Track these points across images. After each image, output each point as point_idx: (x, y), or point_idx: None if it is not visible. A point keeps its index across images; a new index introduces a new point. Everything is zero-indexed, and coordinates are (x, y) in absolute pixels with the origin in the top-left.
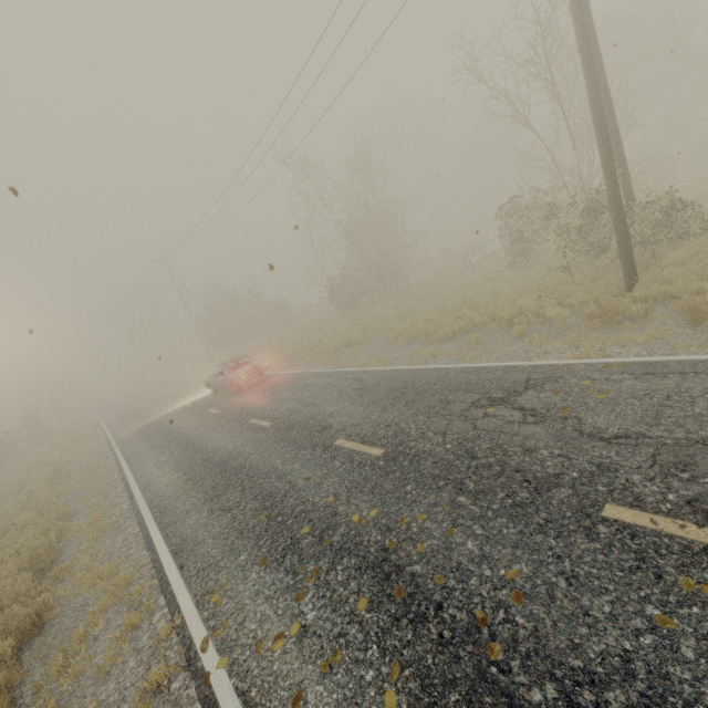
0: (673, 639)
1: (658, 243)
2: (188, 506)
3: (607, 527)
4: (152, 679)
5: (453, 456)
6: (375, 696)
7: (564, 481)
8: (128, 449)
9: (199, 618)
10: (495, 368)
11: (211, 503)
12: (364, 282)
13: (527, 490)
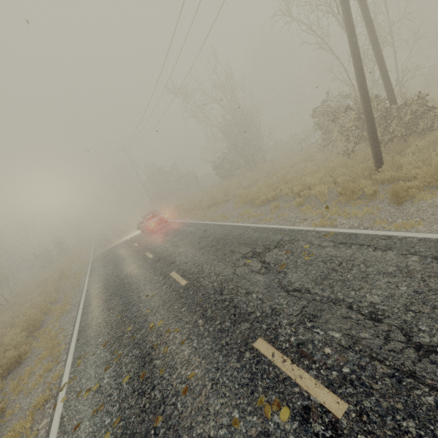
0: (233, 435)
1: (413, 134)
2: (97, 304)
3: (250, 353)
4: (38, 401)
5: (213, 291)
6: (103, 433)
7: (250, 318)
8: (94, 264)
9: (69, 372)
10: (270, 230)
11: (105, 304)
12: (236, 161)
13: (230, 321)
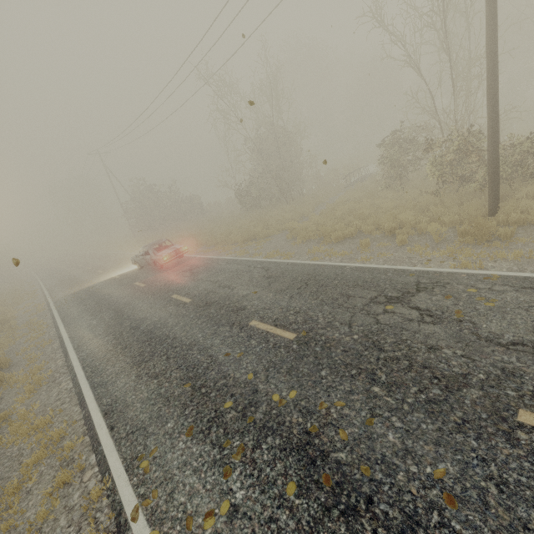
0: None
1: (512, 180)
2: (118, 368)
3: (526, 433)
4: None
5: (361, 346)
6: None
7: (473, 382)
8: (64, 311)
9: (129, 484)
10: (385, 270)
11: (139, 369)
12: (266, 189)
13: (438, 387)
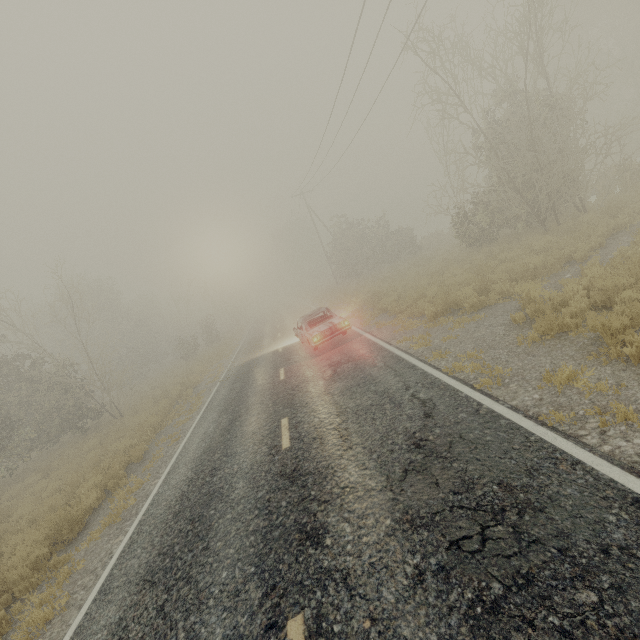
0: None
1: None
2: (136, 566)
3: None
4: None
5: None
6: None
7: None
8: (218, 390)
9: None
10: None
11: (135, 597)
12: (505, 209)
13: None
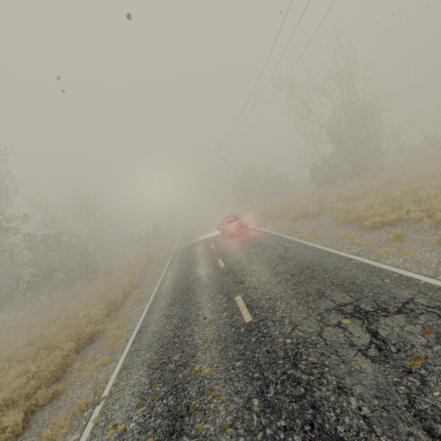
0: None
1: None
2: (161, 305)
3: None
4: (81, 403)
5: (283, 353)
6: None
7: None
8: (174, 257)
9: (113, 381)
10: (388, 274)
11: (167, 309)
12: (339, 166)
13: (303, 436)
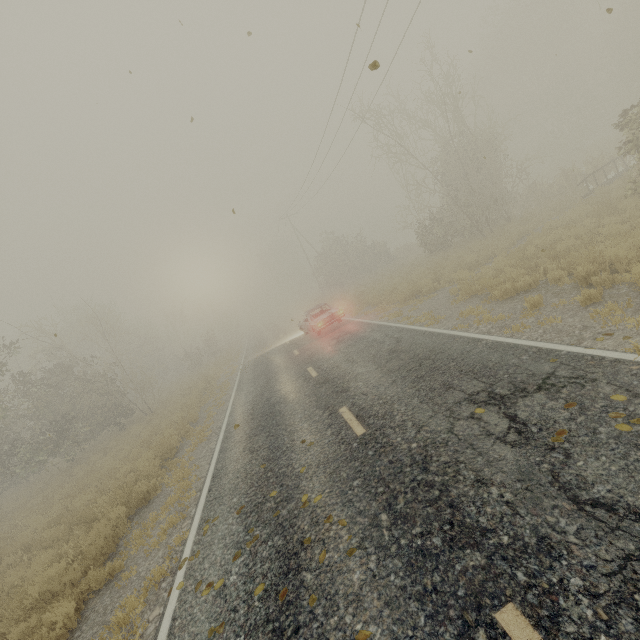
0: None
1: None
2: (239, 438)
3: (488, 637)
4: (154, 574)
5: (409, 459)
6: None
7: (487, 544)
8: (243, 375)
9: (193, 540)
10: (525, 350)
11: (248, 441)
12: (454, 222)
13: (442, 536)
